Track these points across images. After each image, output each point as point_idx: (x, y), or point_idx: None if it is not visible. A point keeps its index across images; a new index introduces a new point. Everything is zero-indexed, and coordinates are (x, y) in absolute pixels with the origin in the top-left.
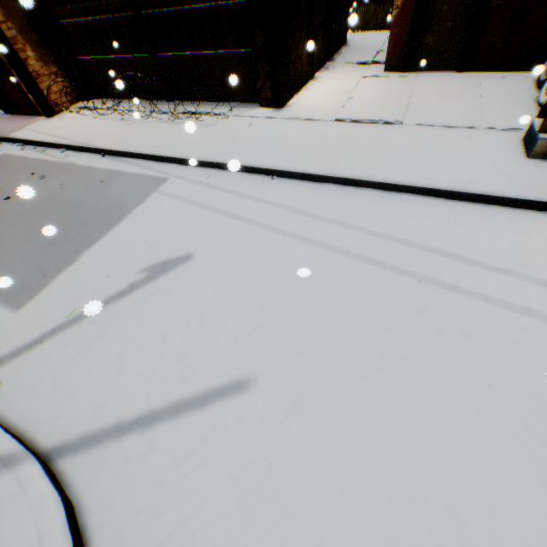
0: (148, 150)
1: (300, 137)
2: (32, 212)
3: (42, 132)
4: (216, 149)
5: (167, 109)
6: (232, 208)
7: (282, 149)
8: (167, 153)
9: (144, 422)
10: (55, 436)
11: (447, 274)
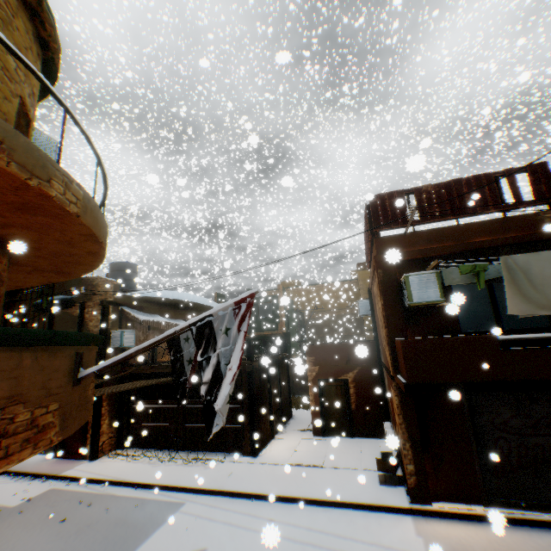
0: (172, 482)
1: (268, 473)
2: (85, 527)
3: (88, 471)
4: (218, 480)
5: (182, 455)
6: (229, 517)
7: (258, 480)
8: (185, 484)
9: None
10: None
11: (346, 545)
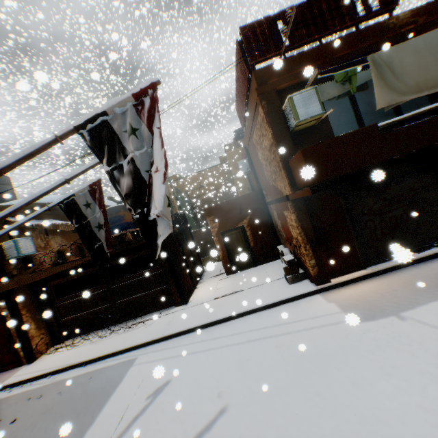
0: (119, 348)
1: (201, 310)
2: (41, 416)
3: (29, 372)
4: (161, 331)
5: (121, 326)
6: (181, 351)
7: (196, 318)
8: (132, 344)
9: None
10: None
11: (283, 330)
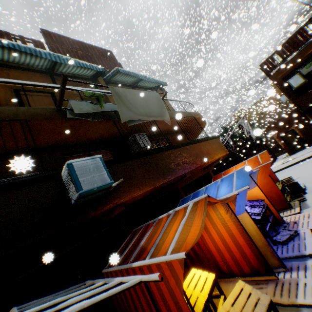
0: None
1: (275, 168)
2: None
3: None
4: None
5: None
6: None
7: (273, 170)
8: None
9: None
10: None
11: (309, 161)
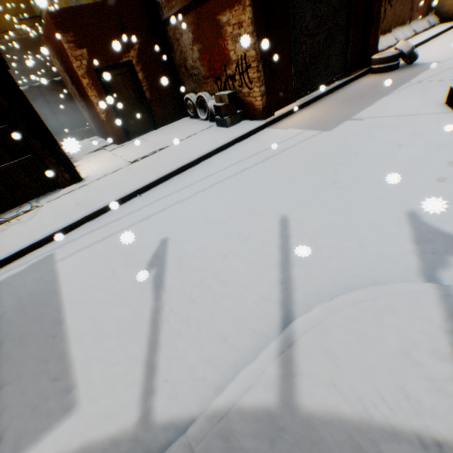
0: None
1: (124, 176)
2: None
3: None
4: (72, 213)
5: None
6: (142, 216)
7: (125, 183)
8: (24, 245)
9: (287, 266)
10: (272, 330)
11: (265, 155)
